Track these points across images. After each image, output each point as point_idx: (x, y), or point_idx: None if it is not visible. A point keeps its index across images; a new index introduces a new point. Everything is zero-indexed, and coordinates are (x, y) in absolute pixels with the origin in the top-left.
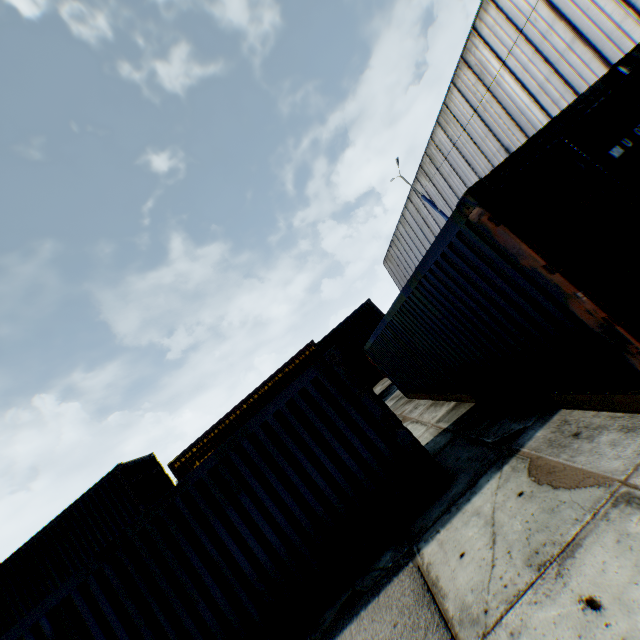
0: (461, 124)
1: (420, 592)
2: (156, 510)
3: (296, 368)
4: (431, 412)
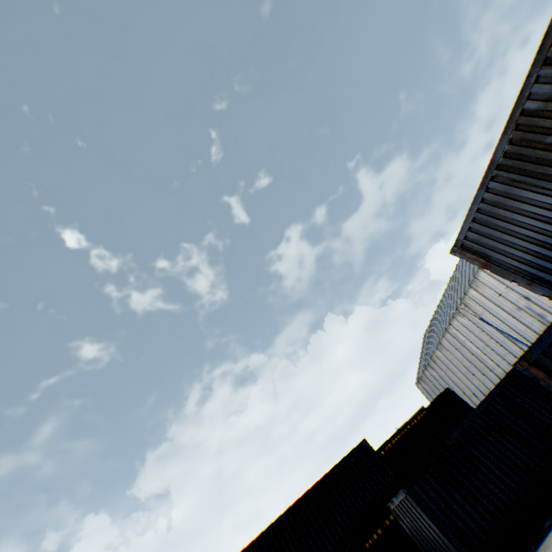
0: (487, 286)
1: None
2: None
3: (416, 425)
4: None
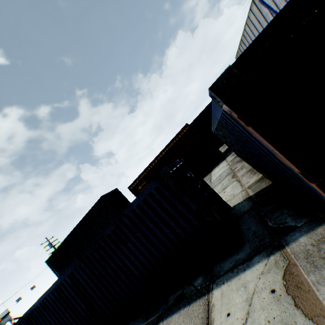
0: None
1: (204, 323)
2: (94, 245)
3: (179, 140)
4: (247, 177)
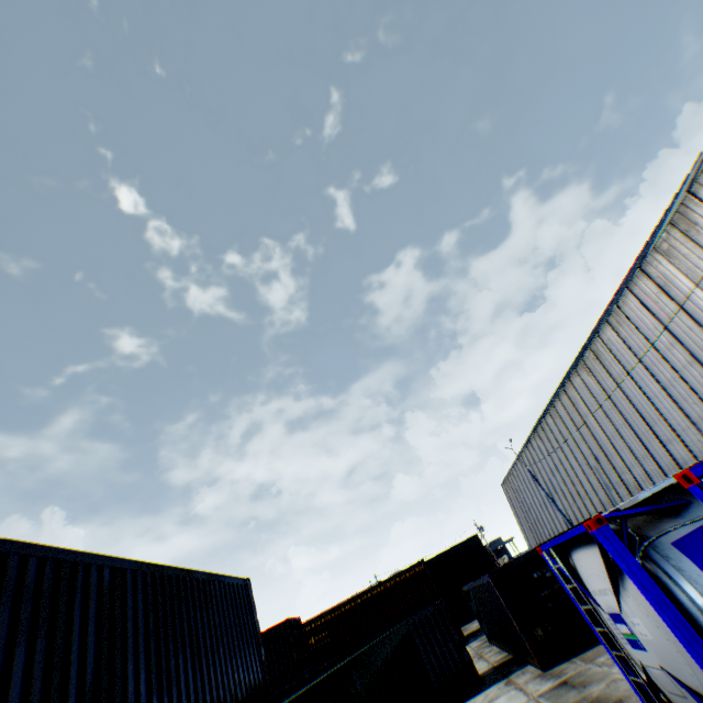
0: (564, 423)
1: None
2: None
3: (406, 579)
4: (495, 655)
